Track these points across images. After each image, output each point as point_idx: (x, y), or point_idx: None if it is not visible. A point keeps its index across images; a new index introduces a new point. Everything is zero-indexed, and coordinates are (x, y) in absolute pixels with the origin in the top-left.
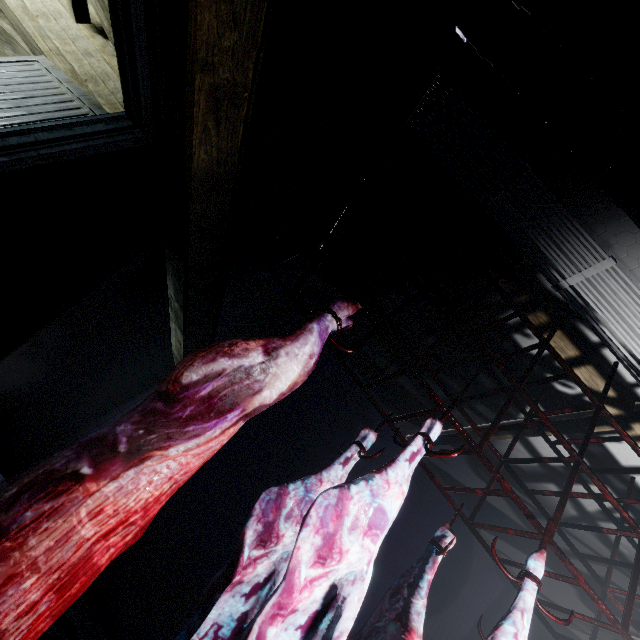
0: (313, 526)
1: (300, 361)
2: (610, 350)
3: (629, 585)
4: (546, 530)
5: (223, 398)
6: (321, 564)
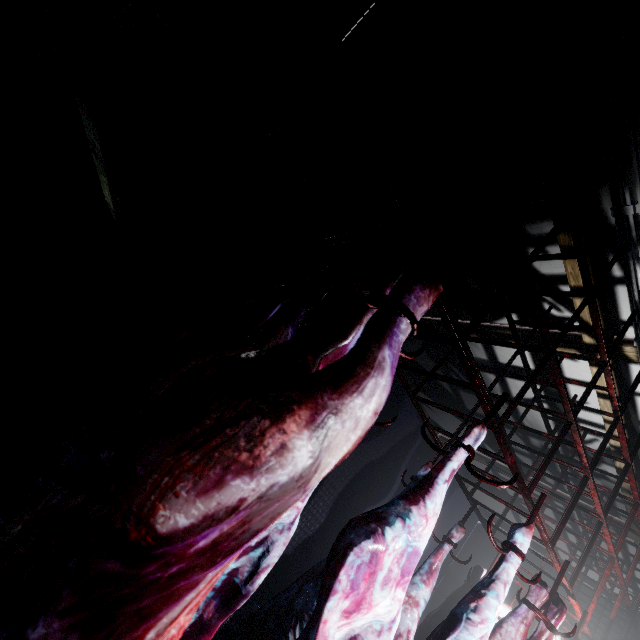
0: (342, 592)
1: (361, 425)
2: (628, 291)
3: (565, 512)
4: (538, 505)
5: (239, 536)
6: (345, 617)
